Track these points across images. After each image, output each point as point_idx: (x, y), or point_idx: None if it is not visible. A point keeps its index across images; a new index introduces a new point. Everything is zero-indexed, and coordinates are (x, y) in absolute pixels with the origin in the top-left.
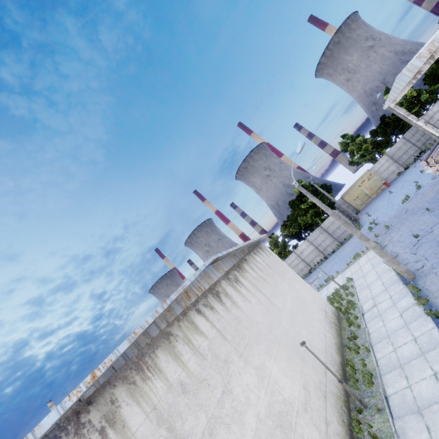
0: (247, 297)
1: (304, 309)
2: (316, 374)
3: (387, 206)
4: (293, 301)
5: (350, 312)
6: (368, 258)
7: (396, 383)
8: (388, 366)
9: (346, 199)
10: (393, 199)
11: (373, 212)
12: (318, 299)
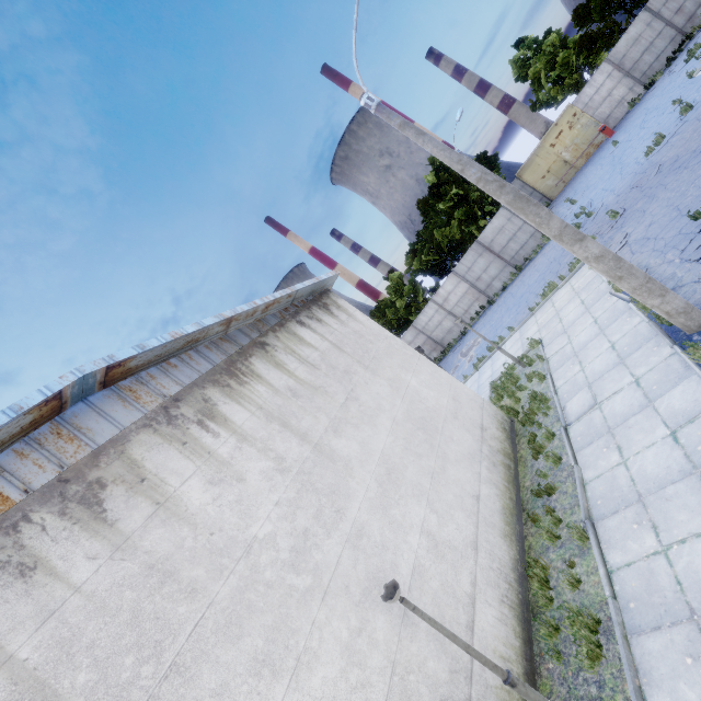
0: (233, 463)
1: (425, 439)
2: (443, 646)
3: (610, 174)
4: (398, 427)
5: (537, 421)
6: (574, 289)
7: (682, 684)
8: (648, 605)
9: (527, 178)
10: (623, 156)
11: (580, 193)
12: (466, 401)
